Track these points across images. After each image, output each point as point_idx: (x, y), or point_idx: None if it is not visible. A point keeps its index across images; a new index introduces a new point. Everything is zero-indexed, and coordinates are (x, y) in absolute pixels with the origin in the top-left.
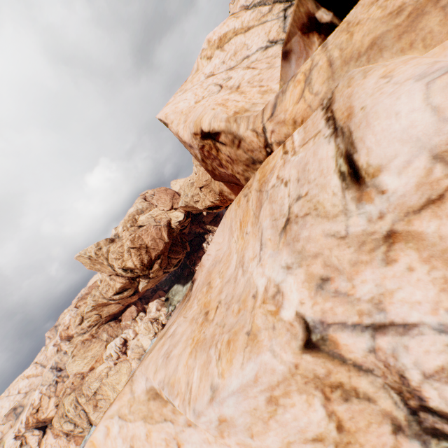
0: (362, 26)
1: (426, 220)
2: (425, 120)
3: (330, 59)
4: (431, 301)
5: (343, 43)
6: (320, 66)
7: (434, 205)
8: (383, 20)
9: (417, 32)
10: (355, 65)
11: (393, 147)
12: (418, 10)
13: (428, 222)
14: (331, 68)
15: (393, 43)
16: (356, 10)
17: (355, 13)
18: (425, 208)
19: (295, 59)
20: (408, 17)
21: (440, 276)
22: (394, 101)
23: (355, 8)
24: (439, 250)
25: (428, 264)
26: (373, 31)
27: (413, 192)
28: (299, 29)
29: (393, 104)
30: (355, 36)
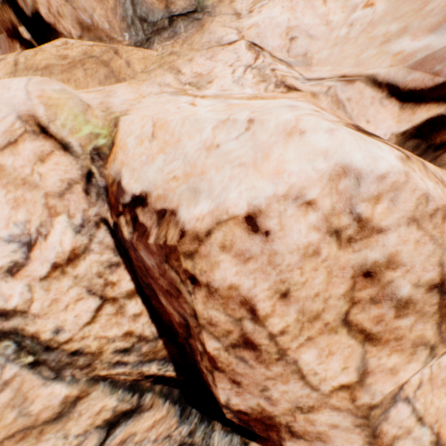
0: (44, 53)
1: (8, 156)
2: (22, 96)
3: (17, 61)
4: (6, 218)
5: (30, 56)
6: (8, 62)
7: (13, 146)
8: (56, 57)
9: (73, 75)
10: (33, 74)
11: (1, 107)
12: (75, 63)
13: (9, 157)
14: (16, 67)
15: (59, 73)
16: (49, 45)
17: (48, 47)
18: (8, 147)
19: (2, 54)
20: (69, 64)
21: (13, 197)
22: (11, 81)
23: (49, 44)
24: (14, 178)
25: (7, 189)
26: (49, 60)
27: (2, 136)
28: (7, 31)
29: (10, 83)
30: (39, 57)
